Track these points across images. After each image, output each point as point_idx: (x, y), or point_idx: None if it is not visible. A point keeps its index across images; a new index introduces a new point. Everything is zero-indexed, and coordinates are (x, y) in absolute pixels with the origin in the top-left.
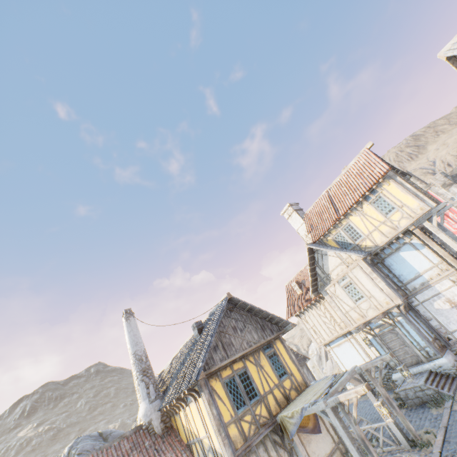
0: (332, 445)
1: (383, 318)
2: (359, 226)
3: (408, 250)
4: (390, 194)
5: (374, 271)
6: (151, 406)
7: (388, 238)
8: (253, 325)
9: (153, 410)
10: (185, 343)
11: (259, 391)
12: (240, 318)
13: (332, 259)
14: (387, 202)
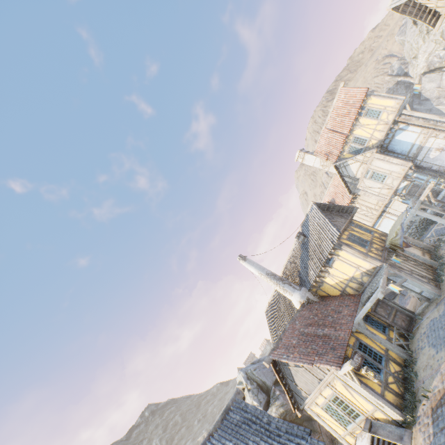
0: (420, 251)
1: (405, 180)
2: (362, 134)
3: (399, 134)
4: (374, 105)
5: (386, 156)
6: (302, 291)
7: (385, 131)
8: (336, 215)
9: (305, 292)
10: (285, 264)
11: (367, 240)
12: (326, 214)
13: (353, 165)
14: (374, 110)
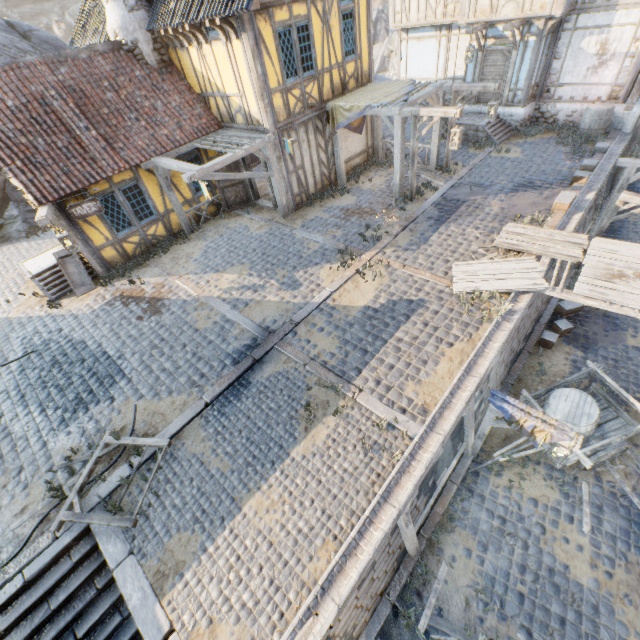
0: (364, 148)
1: (516, 29)
2: None
3: None
4: None
5: None
6: (133, 19)
7: None
8: None
9: (138, 26)
10: None
11: (317, 65)
12: None
13: None
14: None
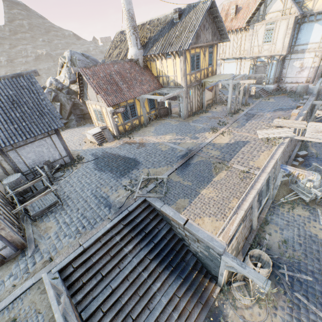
0: (211, 97)
1: (269, 58)
2: None
3: (321, 25)
4: None
5: (292, 29)
6: (139, 52)
7: None
8: (212, 30)
9: (140, 54)
10: (153, 18)
11: (200, 67)
12: (208, 20)
13: (279, 3)
14: None
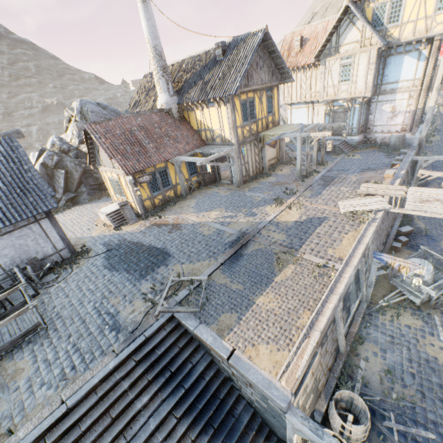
0: (275, 155)
1: (349, 102)
2: (407, 8)
3: (412, 57)
4: None
5: (375, 64)
6: (172, 99)
7: (414, 38)
8: (268, 68)
9: (173, 102)
10: (190, 56)
11: (256, 117)
12: (262, 56)
13: (355, 32)
14: None
